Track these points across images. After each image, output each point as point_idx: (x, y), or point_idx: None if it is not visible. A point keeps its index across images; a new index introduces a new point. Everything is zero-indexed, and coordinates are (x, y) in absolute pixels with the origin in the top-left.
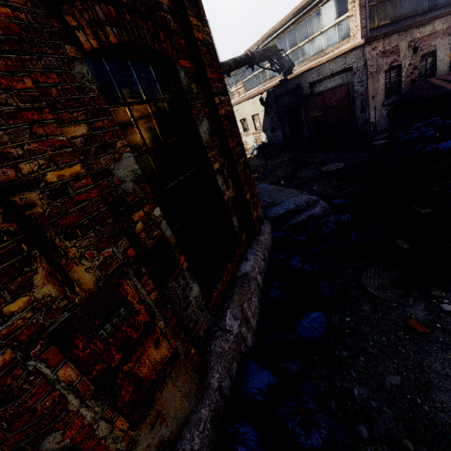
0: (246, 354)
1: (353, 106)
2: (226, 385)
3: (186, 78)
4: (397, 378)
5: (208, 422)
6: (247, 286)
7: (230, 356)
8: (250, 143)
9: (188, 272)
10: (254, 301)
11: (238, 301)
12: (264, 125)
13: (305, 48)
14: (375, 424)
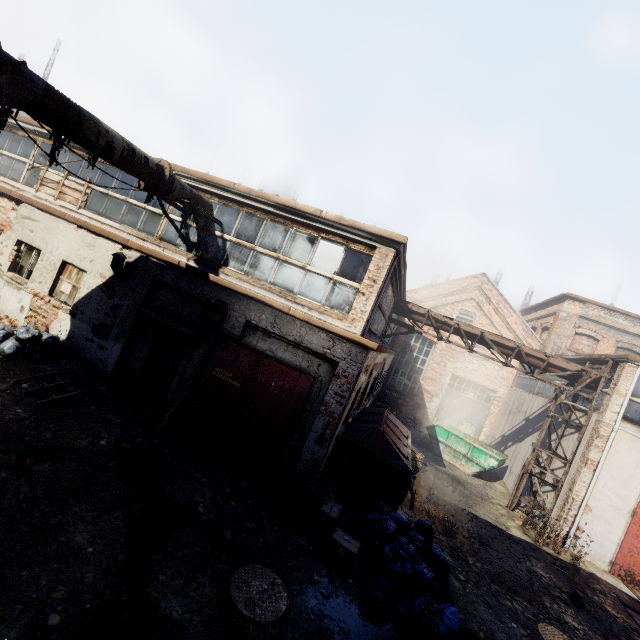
0: None
1: (306, 418)
2: None
3: None
4: None
5: None
6: None
7: None
8: (8, 305)
9: None
10: None
11: None
12: (85, 303)
13: (265, 261)
14: None
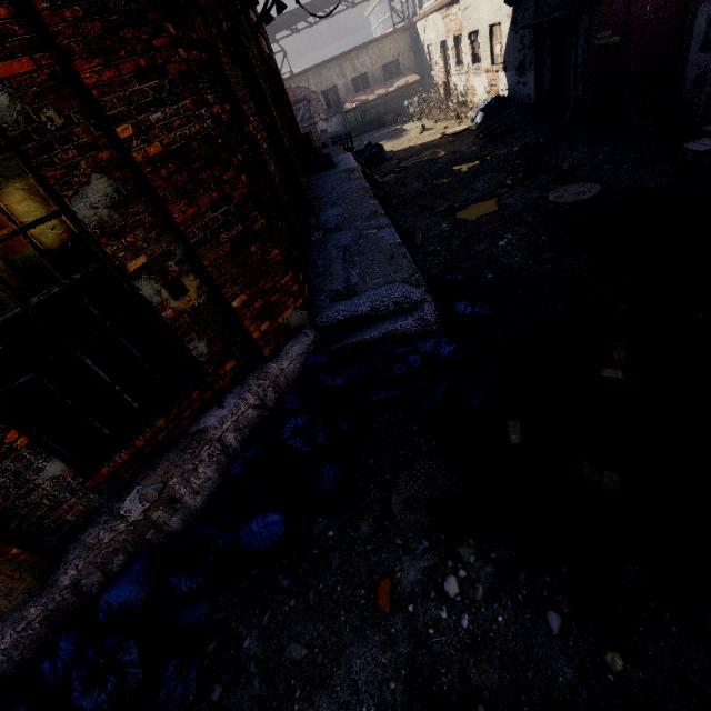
0: (160, 542)
1: (690, 27)
2: (92, 582)
3: (17, 104)
4: (301, 652)
5: (36, 622)
6: (191, 453)
7: (109, 549)
8: (480, 92)
9: (31, 450)
10: (202, 472)
11: (162, 475)
12: (507, 53)
13: None
14: (234, 692)
